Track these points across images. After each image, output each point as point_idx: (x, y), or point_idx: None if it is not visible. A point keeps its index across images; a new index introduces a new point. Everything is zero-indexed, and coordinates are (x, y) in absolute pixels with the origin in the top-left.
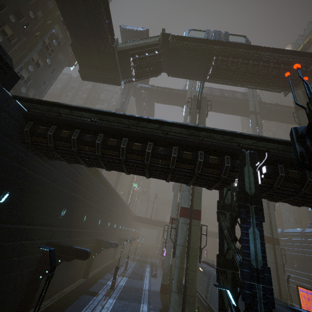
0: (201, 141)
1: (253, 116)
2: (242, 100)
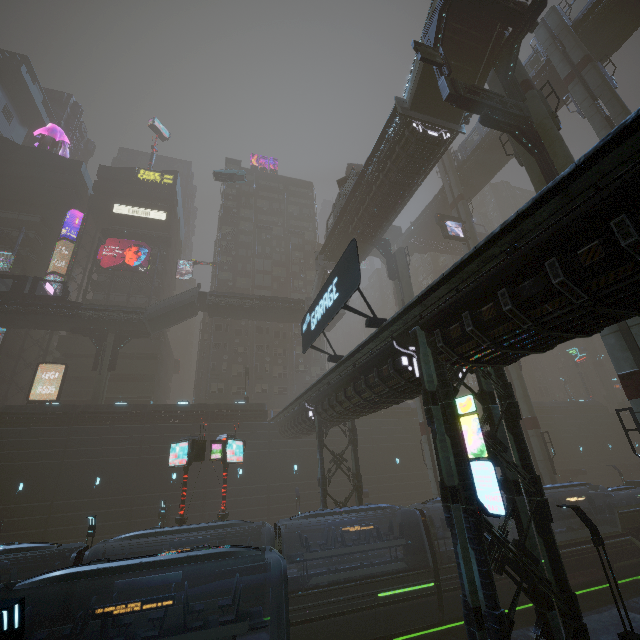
0: (298, 408)
1: (572, 90)
2: (545, 66)
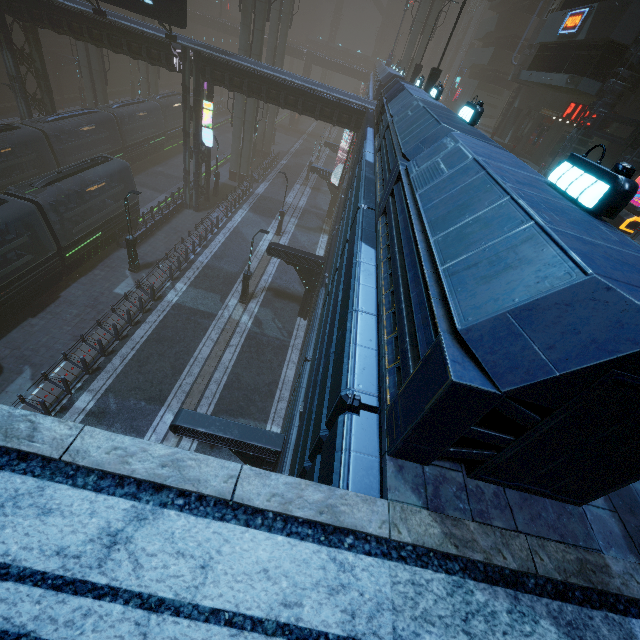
0: None
1: None
2: None
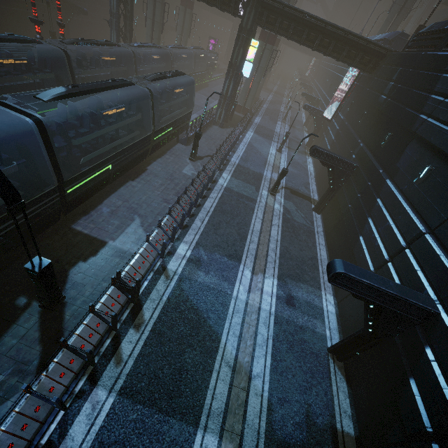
0: None
1: None
2: None
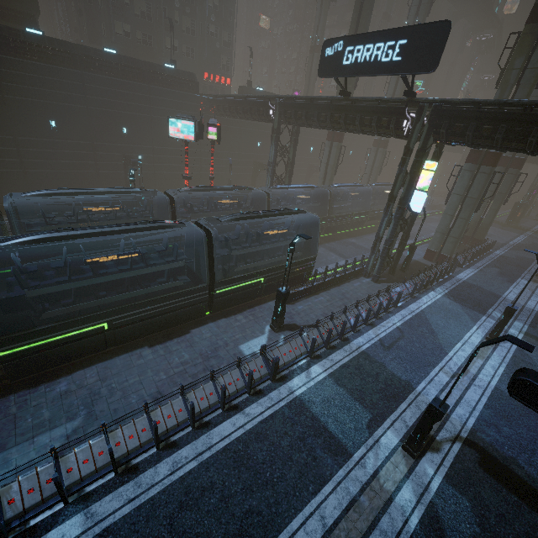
0: (256, 101)
1: None
2: None
